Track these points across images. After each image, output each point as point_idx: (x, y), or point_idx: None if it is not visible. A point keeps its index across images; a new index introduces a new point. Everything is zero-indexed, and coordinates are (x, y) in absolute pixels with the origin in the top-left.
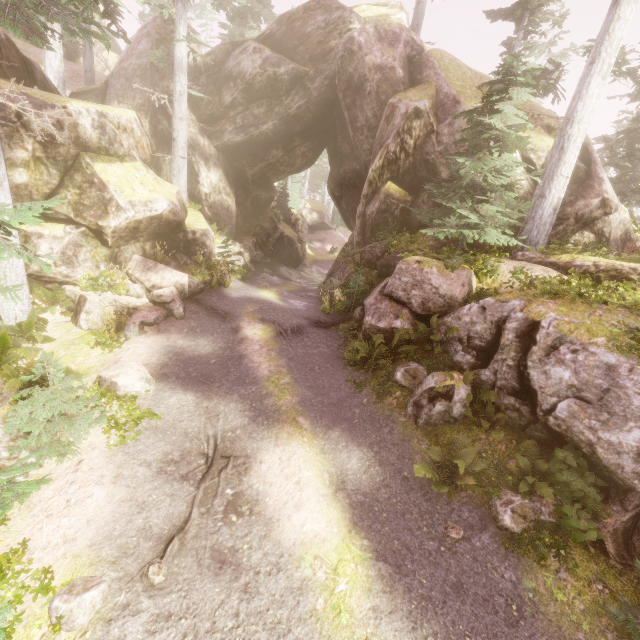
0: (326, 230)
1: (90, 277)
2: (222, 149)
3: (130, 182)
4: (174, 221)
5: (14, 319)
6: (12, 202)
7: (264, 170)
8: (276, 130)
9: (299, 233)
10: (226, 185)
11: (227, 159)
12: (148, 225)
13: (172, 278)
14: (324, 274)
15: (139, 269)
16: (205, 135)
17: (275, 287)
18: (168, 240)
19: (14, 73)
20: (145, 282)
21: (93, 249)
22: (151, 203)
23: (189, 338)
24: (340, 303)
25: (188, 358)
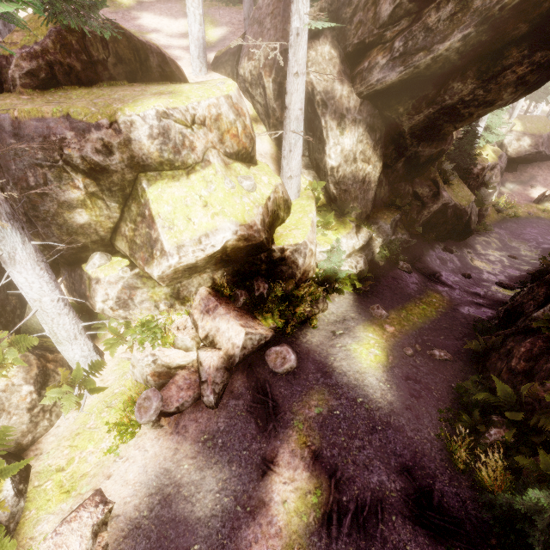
0: (540, 162)
1: (139, 327)
2: (368, 95)
3: (188, 207)
4: (248, 245)
5: (75, 364)
6: (46, 265)
7: (432, 117)
8: (467, 46)
9: (481, 189)
10: (367, 146)
11: (375, 108)
12: (209, 259)
13: (226, 331)
14: (509, 249)
15: (199, 309)
16: (346, 79)
17: (398, 311)
18: (245, 264)
19: (123, 69)
20: (199, 329)
21: (150, 289)
22: (207, 237)
23: (199, 459)
24: (491, 485)
25: (171, 518)
